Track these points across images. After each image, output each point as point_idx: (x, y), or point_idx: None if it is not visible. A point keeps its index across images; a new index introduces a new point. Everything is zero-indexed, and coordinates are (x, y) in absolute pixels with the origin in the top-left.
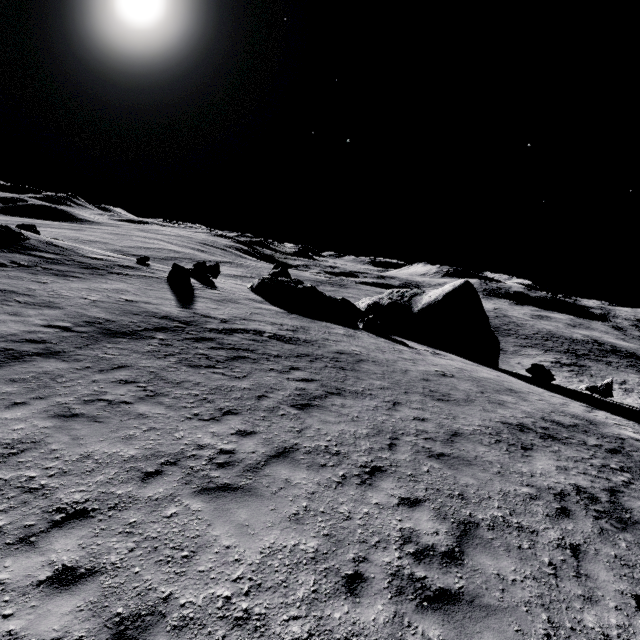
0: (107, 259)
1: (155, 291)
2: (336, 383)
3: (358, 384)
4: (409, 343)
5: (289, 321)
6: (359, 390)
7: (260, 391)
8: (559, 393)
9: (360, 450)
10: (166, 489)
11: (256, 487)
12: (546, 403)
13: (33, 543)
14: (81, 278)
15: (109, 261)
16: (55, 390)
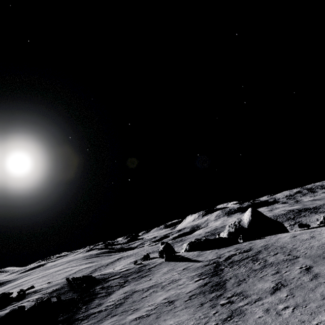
0: (129, 268)
1: (178, 264)
2: (283, 250)
3: (287, 247)
4: (261, 238)
5: (228, 249)
6: (291, 248)
7: (278, 259)
8: (319, 227)
9: (322, 253)
10: (315, 272)
11: (324, 265)
12: (324, 229)
13: (321, 282)
14: (150, 274)
15: (132, 268)
16: (249, 281)
